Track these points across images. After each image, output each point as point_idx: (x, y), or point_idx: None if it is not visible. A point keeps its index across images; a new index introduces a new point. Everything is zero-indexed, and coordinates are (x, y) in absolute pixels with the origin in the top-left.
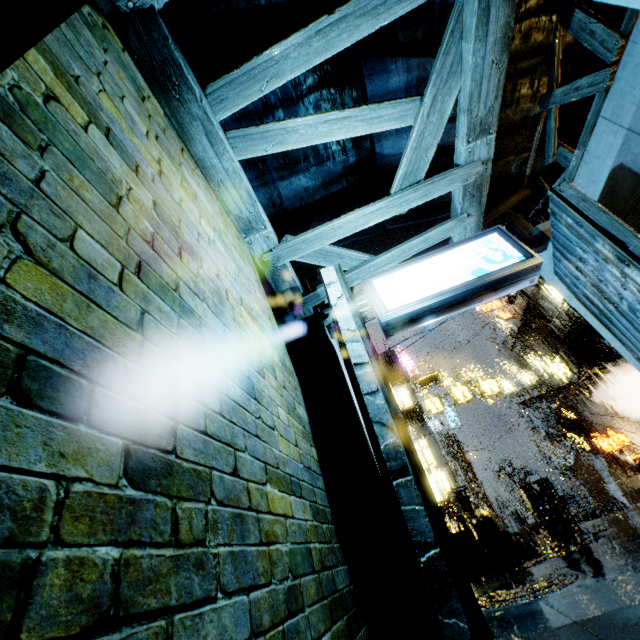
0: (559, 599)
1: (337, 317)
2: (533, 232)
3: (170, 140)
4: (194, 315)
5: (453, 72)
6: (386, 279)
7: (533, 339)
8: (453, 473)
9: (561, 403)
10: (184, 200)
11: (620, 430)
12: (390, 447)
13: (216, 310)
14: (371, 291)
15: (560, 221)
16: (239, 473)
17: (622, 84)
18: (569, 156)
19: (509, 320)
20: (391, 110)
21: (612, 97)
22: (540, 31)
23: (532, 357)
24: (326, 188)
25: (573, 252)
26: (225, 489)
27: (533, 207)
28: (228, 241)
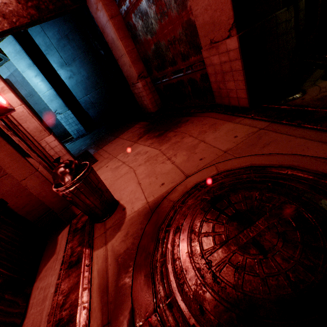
0: None
1: None
2: None
3: None
4: None
5: None
6: None
7: None
8: None
9: None
10: None
11: None
12: None
13: None
14: None
15: None
16: None
17: (11, 63)
18: None
19: None
20: None
21: (8, 63)
22: None
23: None
24: None
25: None
26: None
27: None
28: None
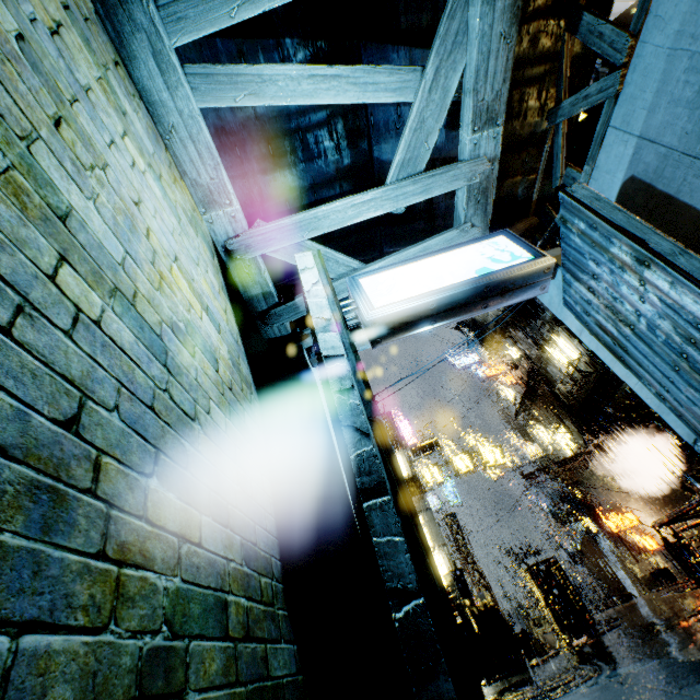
0: (579, 698)
1: (309, 304)
2: None
3: (95, 35)
4: (57, 194)
5: (458, 43)
6: (376, 278)
7: (538, 407)
8: (452, 556)
9: (567, 478)
10: (97, 95)
11: (627, 508)
12: (363, 458)
13: (116, 228)
14: (357, 288)
15: (572, 230)
16: (82, 431)
17: (632, 88)
18: (577, 176)
19: (513, 387)
20: (388, 77)
21: (622, 104)
22: (548, 36)
23: (537, 428)
24: (316, 192)
25: (585, 268)
26: (25, 435)
27: (540, 238)
28: (173, 195)
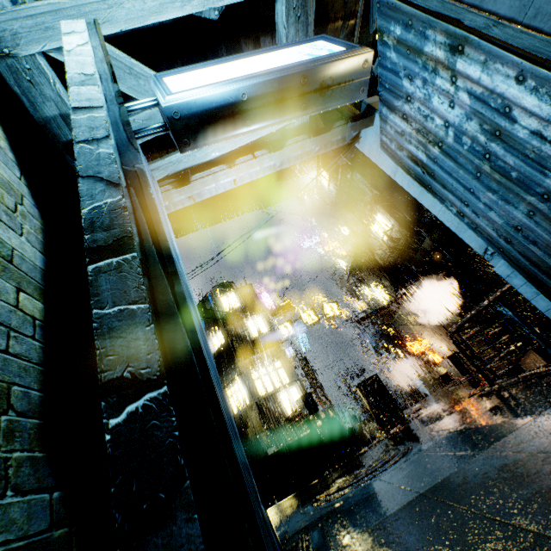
0: (398, 472)
1: (66, 61)
2: (361, 108)
3: None
4: None
5: None
6: (183, 75)
7: (363, 272)
8: (304, 387)
9: (384, 321)
10: None
11: (423, 337)
12: (103, 211)
13: None
14: (157, 82)
15: (388, 43)
16: None
17: None
18: None
19: (345, 259)
20: None
21: None
22: None
23: (362, 288)
24: None
25: (400, 92)
26: None
27: None
28: None
